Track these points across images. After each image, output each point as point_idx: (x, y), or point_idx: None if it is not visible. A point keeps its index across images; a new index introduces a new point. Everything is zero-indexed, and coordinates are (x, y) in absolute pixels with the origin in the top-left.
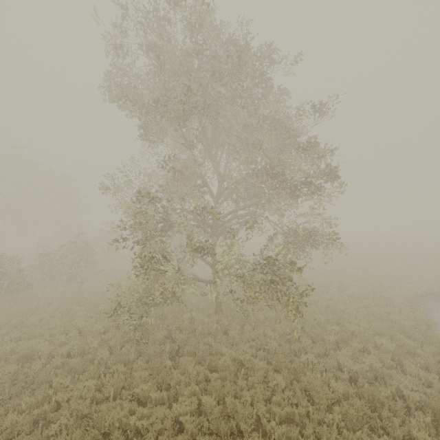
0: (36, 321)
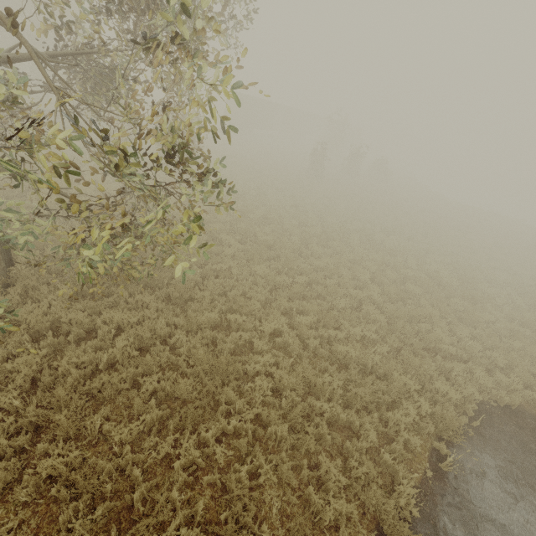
0: None
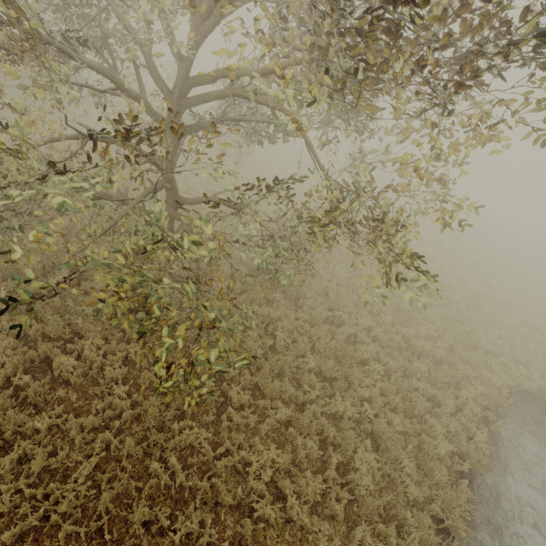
0: None
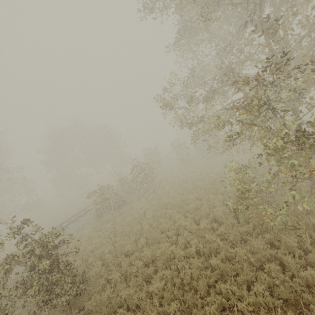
0: (149, 227)
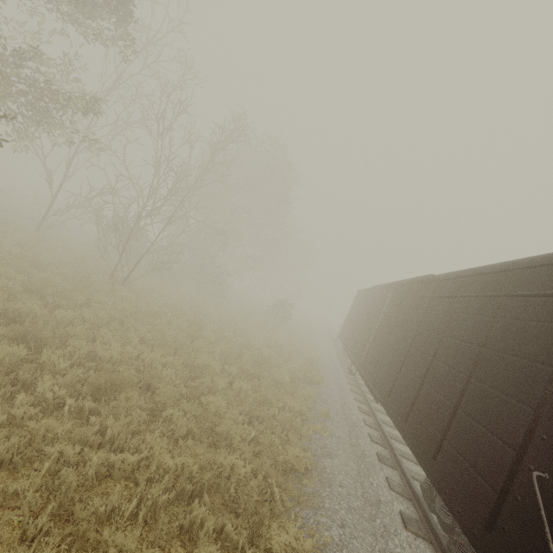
0: None
